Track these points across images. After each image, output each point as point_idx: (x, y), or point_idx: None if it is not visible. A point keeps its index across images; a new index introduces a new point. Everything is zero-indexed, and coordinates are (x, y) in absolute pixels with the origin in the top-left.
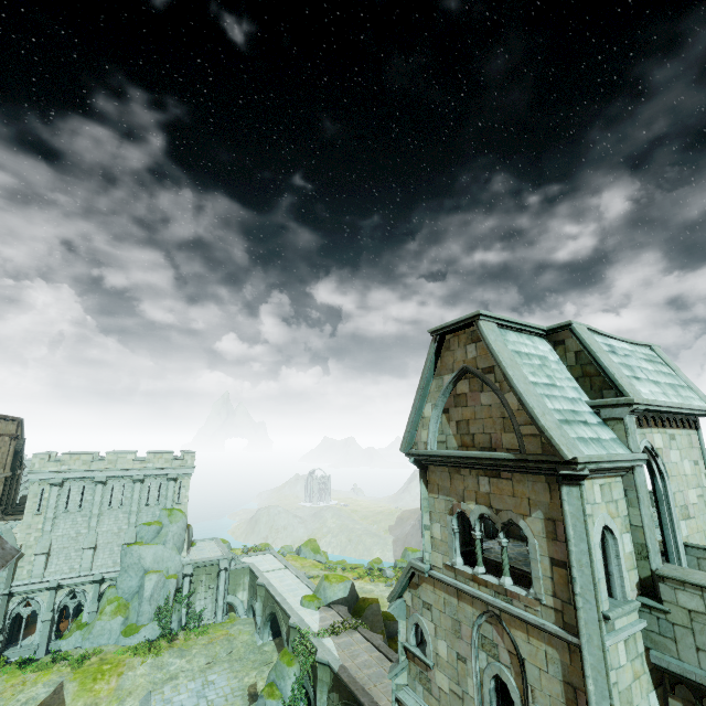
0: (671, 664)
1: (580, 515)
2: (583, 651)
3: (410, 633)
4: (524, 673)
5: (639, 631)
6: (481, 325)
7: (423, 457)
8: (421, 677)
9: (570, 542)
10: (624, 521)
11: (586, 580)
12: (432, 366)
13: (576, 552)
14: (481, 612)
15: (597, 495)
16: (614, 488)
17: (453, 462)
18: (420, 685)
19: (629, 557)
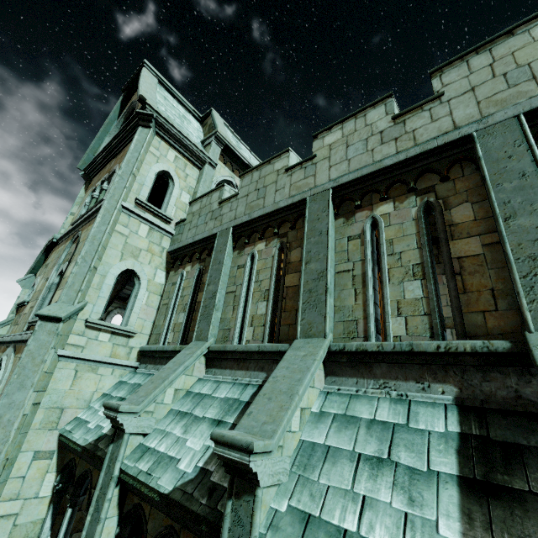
0: (175, 246)
1: (143, 141)
2: (104, 201)
3: (27, 293)
4: (75, 250)
5: (169, 238)
6: (143, 68)
7: (89, 167)
8: (17, 319)
9: (129, 151)
10: (190, 188)
11: (128, 169)
12: (118, 112)
13: (130, 156)
14: (73, 238)
15: (170, 156)
16: (190, 169)
17: (102, 159)
18: (13, 325)
19: (183, 204)
